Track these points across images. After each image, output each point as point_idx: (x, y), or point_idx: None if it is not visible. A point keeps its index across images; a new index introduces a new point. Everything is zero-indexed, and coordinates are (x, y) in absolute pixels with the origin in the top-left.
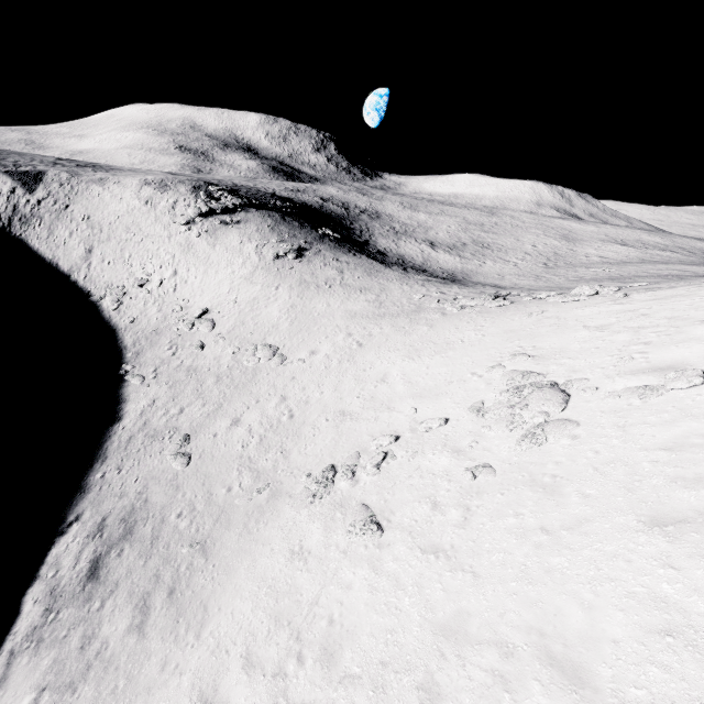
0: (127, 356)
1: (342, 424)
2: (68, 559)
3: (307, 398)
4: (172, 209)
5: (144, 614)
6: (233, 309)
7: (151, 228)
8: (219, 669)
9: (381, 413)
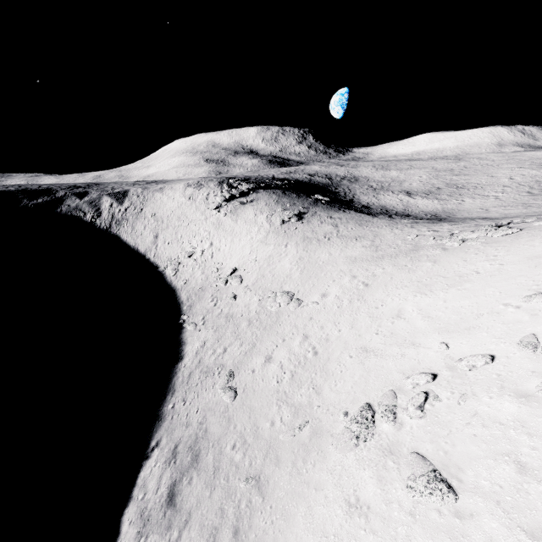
0: (183, 309)
1: (367, 360)
2: (152, 482)
3: (326, 336)
4: (206, 200)
5: None
6: (255, 266)
7: (193, 215)
8: None
9: (406, 349)
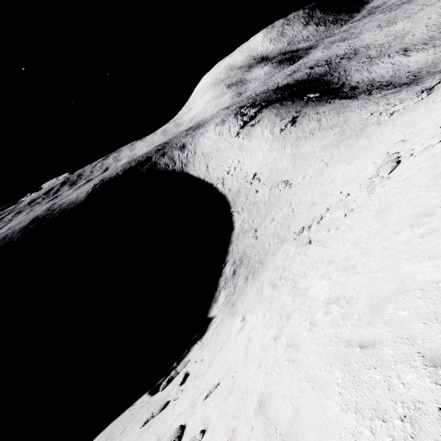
0: (231, 205)
1: (311, 209)
2: (227, 271)
3: (300, 201)
4: (229, 132)
5: (246, 280)
6: (266, 169)
7: (224, 145)
8: (262, 286)
9: (327, 199)
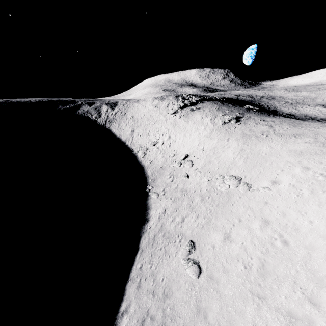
0: (149, 181)
1: None
2: None
3: (294, 225)
4: (166, 107)
5: None
6: (202, 154)
7: (158, 117)
8: None
9: None
